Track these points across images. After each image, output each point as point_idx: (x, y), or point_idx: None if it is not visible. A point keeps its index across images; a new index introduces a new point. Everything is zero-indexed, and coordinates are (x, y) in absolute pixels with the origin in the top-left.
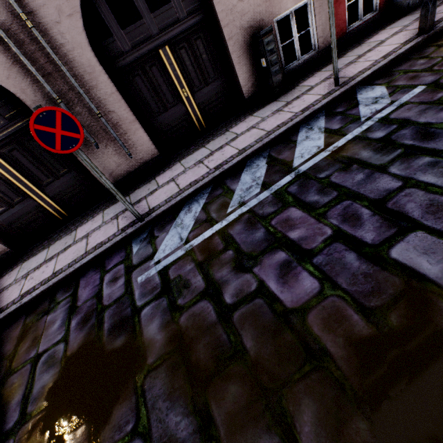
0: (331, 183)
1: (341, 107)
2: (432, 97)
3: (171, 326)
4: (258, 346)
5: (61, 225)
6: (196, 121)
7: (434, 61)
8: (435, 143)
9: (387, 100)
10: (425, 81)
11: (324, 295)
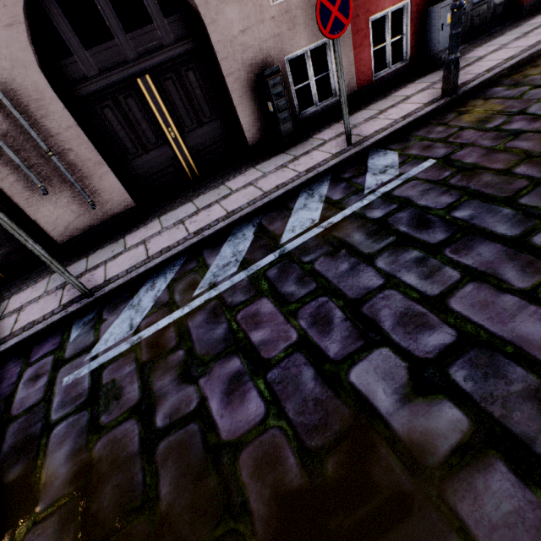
0: (314, 270)
1: (349, 172)
2: (439, 176)
3: (82, 455)
4: (174, 494)
5: None
6: (186, 167)
7: (451, 130)
8: (428, 234)
9: (395, 171)
10: (437, 154)
11: (267, 426)
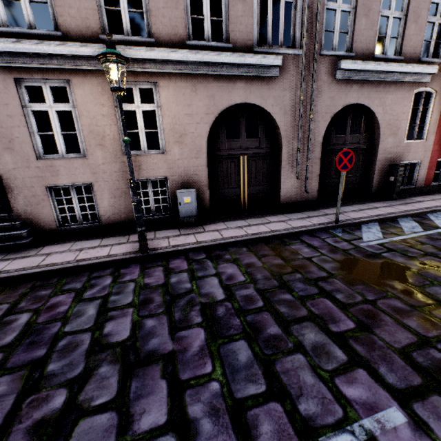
0: None
1: None
2: None
3: (414, 261)
4: None
5: (239, 213)
6: None
7: None
8: None
9: None
10: None
11: None
